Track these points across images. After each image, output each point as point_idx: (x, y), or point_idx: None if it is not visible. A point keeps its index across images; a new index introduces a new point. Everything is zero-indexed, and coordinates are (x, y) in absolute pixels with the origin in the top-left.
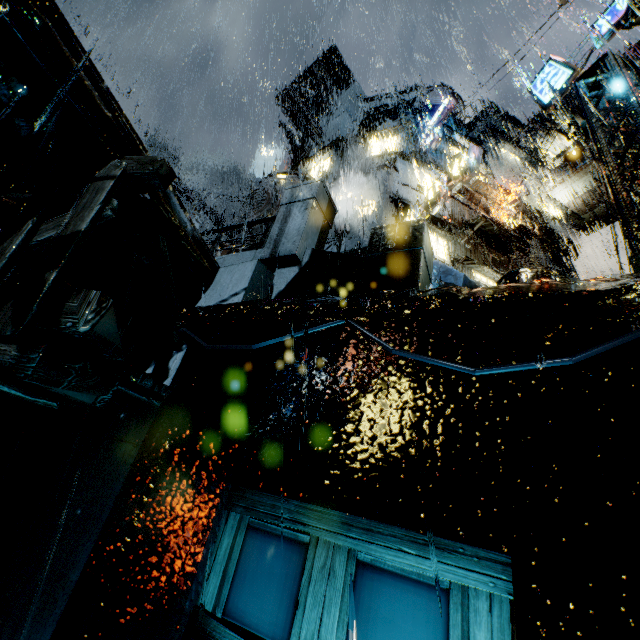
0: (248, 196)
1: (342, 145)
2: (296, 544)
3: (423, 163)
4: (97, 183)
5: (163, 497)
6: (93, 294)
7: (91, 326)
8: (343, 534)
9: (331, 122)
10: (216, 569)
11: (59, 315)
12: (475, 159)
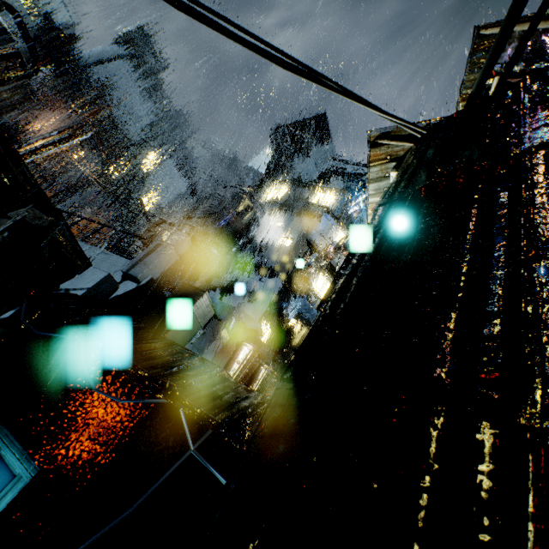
0: (209, 194)
1: (297, 185)
2: None
3: (341, 224)
4: (5, 220)
5: None
6: None
7: None
8: (2, 439)
9: (301, 164)
10: None
11: None
12: None
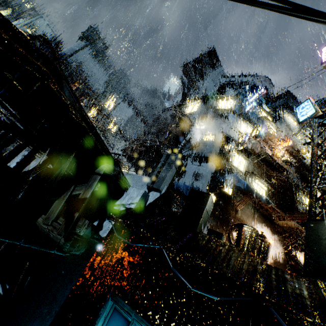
0: (156, 117)
1: (206, 99)
2: (127, 320)
3: (243, 118)
4: (95, 175)
5: (92, 286)
6: (87, 221)
7: (84, 232)
8: (140, 323)
9: (204, 84)
10: (102, 318)
11: (76, 226)
12: (264, 132)
